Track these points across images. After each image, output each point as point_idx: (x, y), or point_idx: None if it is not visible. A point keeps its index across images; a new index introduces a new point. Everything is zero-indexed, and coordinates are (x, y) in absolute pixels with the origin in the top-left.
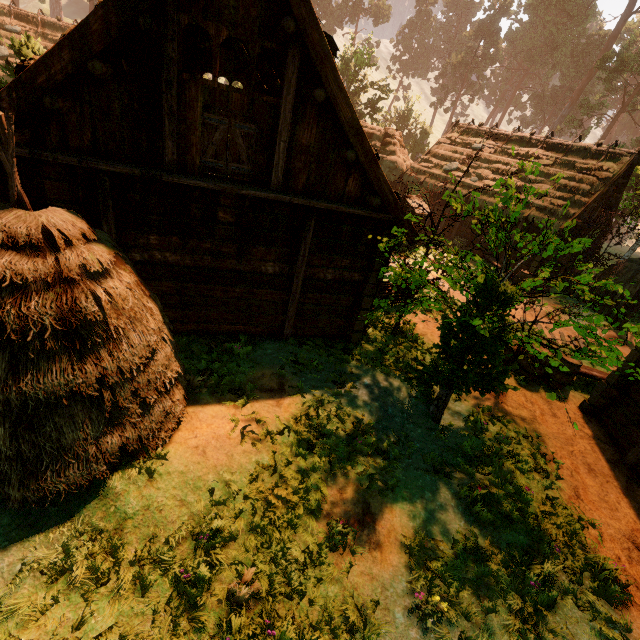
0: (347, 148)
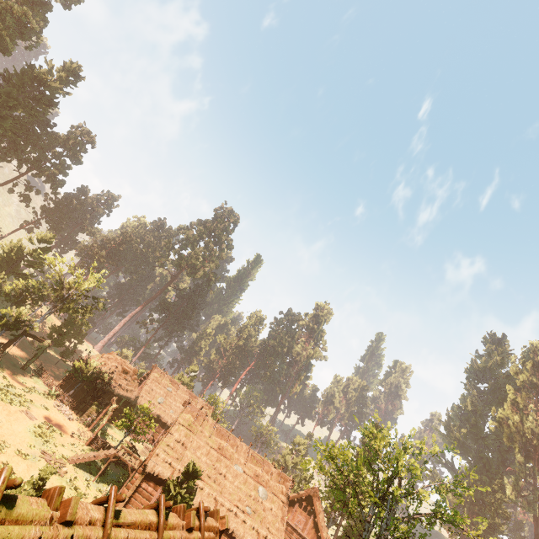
0: None
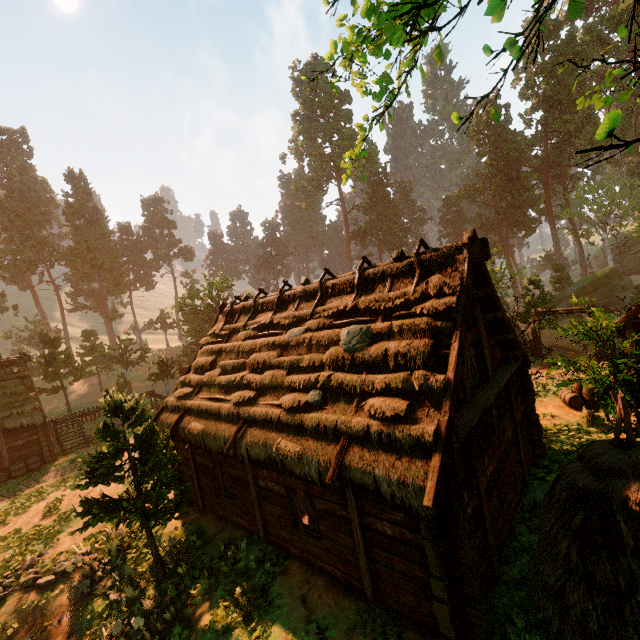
0: (503, 334)
